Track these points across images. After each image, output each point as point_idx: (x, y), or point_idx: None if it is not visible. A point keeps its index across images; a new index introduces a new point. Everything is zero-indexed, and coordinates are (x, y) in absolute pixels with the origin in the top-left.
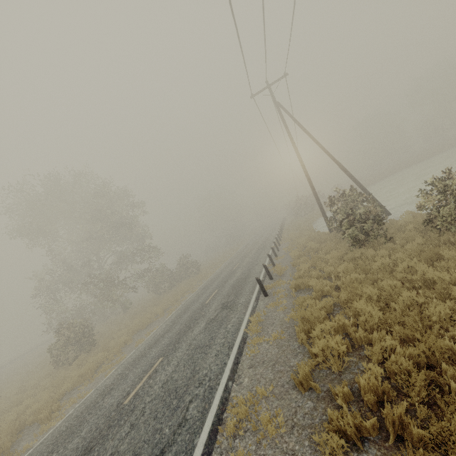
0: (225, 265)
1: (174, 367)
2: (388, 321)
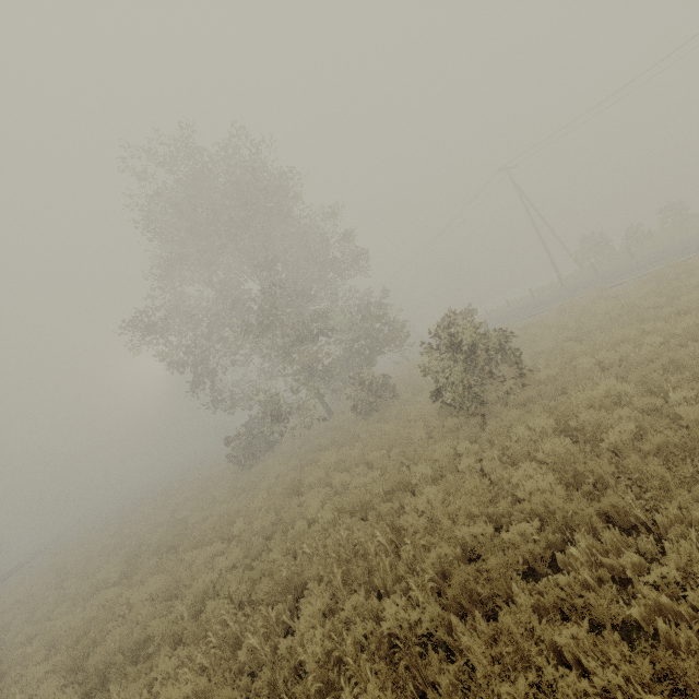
0: None
1: None
2: None
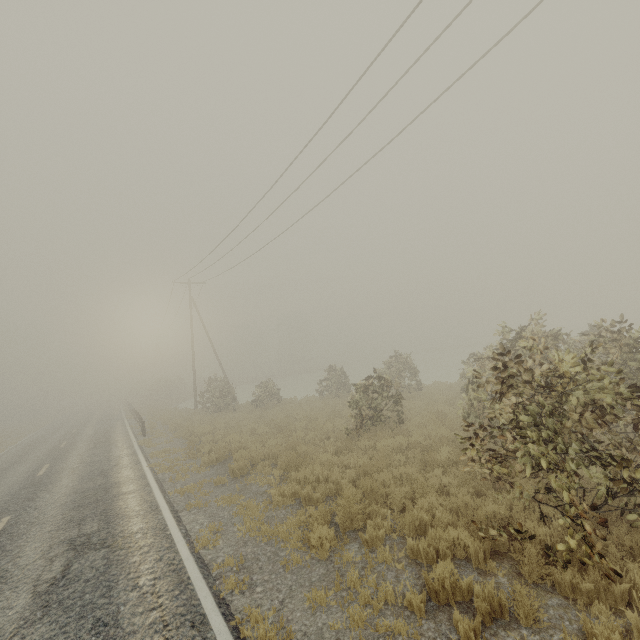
0: (42, 433)
1: (79, 460)
2: (227, 427)
